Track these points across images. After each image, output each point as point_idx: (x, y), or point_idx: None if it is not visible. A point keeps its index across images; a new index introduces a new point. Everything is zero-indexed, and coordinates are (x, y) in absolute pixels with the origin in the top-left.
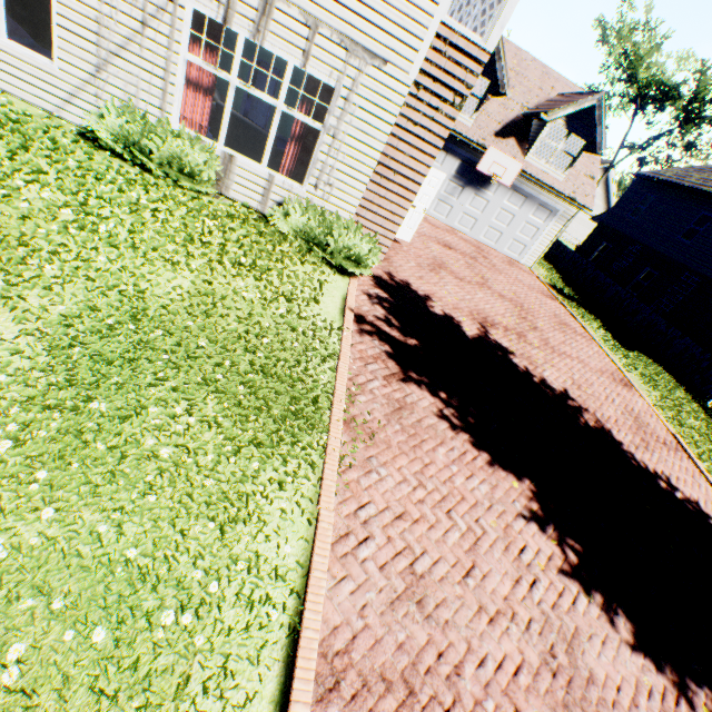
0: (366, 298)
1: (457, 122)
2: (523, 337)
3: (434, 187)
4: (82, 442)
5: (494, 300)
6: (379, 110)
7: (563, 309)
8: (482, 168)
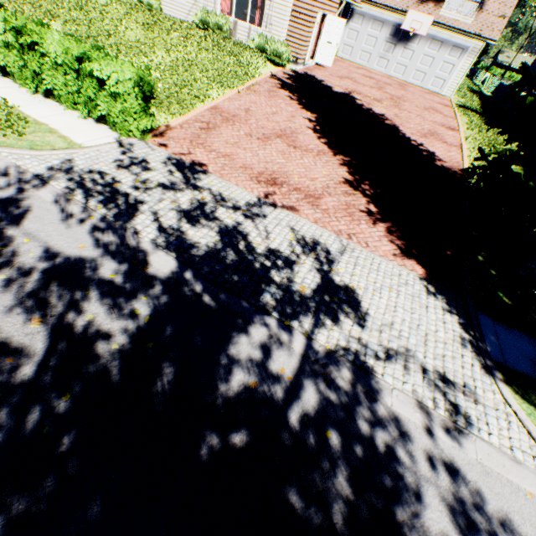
0: (283, 74)
1: (389, 0)
2: (378, 101)
3: (340, 30)
4: (176, 73)
5: (375, 92)
6: None
7: (449, 110)
8: (404, 27)
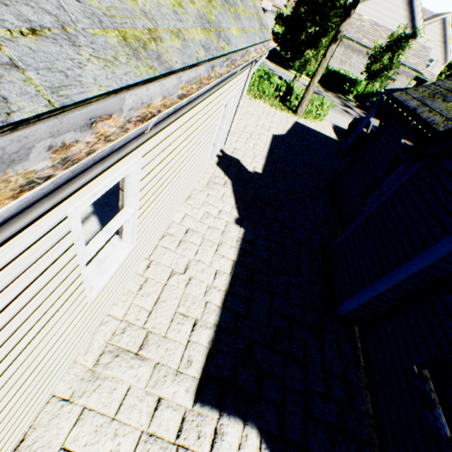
0: None
1: None
2: None
3: None
4: None
5: None
6: None
7: None
8: (262, 6)
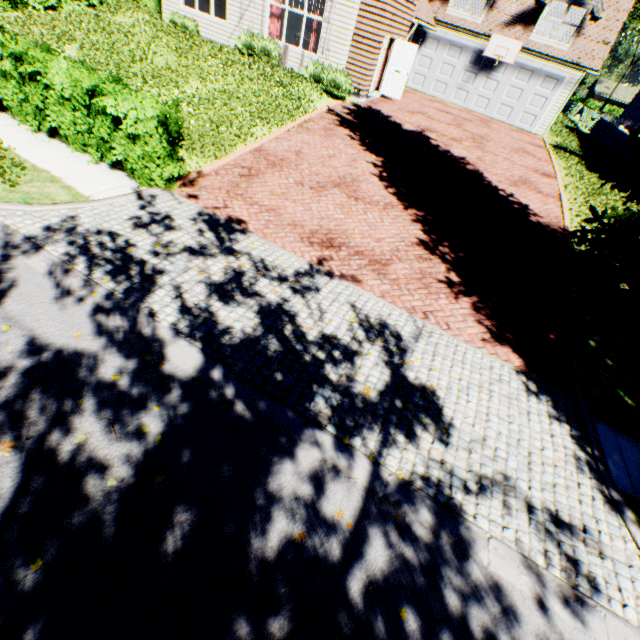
0: (342, 108)
1: (468, 23)
2: (457, 141)
3: (411, 57)
4: (213, 107)
5: (453, 130)
6: (346, 3)
7: (542, 152)
8: (487, 54)
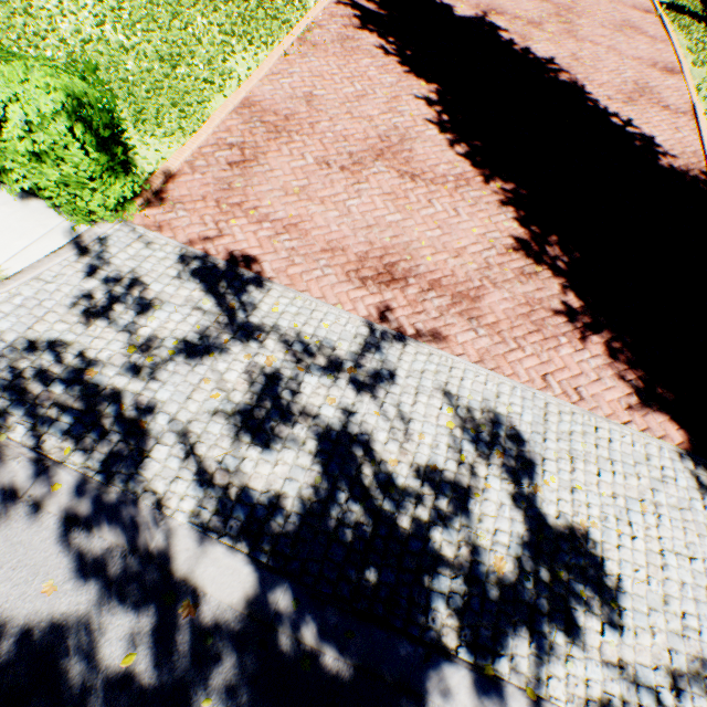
0: None
1: None
2: (536, 26)
3: None
4: (155, 23)
5: (527, 2)
6: None
7: (653, 21)
8: None
